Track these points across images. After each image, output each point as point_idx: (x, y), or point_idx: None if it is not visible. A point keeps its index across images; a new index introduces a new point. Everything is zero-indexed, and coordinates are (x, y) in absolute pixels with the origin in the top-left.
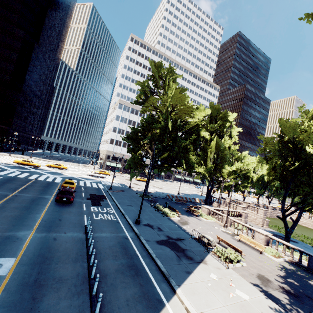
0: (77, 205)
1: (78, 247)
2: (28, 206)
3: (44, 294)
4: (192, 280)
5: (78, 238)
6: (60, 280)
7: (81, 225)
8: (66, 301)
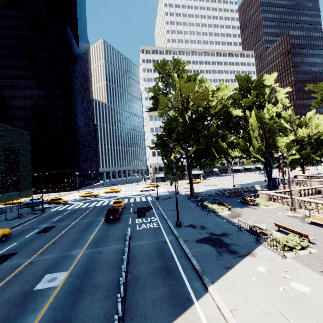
0: (123, 220)
1: (118, 257)
2: (84, 229)
3: (83, 298)
4: (231, 276)
5: (118, 249)
6: (97, 287)
7: (124, 237)
8: (99, 303)
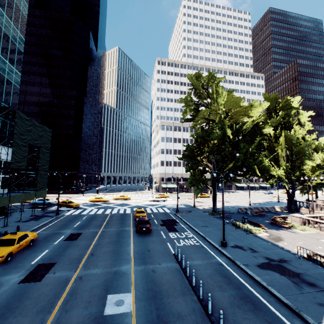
0: (155, 233)
1: (179, 278)
2: (117, 240)
3: None
4: None
5: (173, 269)
6: (180, 317)
7: (170, 254)
8: None
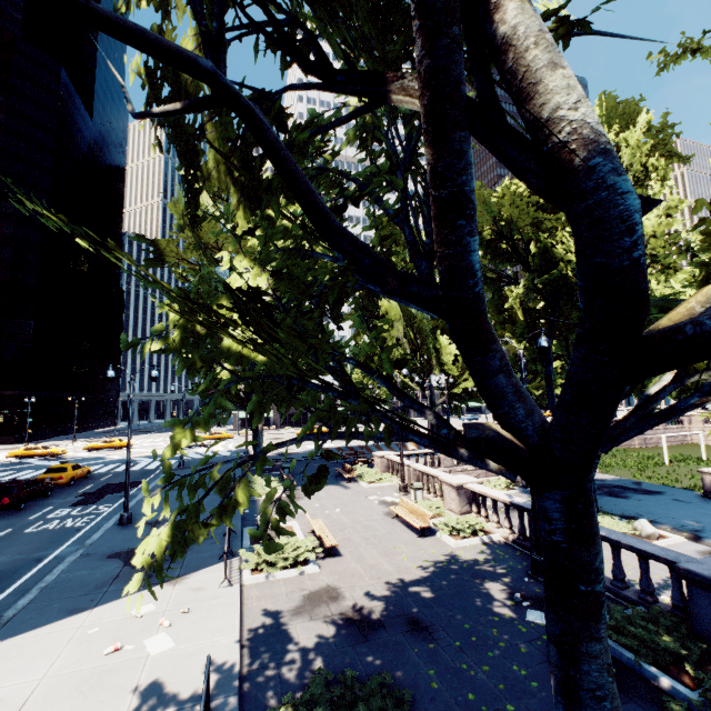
0: (28, 511)
1: None
2: None
3: None
4: (55, 628)
5: None
6: None
7: None
8: None
